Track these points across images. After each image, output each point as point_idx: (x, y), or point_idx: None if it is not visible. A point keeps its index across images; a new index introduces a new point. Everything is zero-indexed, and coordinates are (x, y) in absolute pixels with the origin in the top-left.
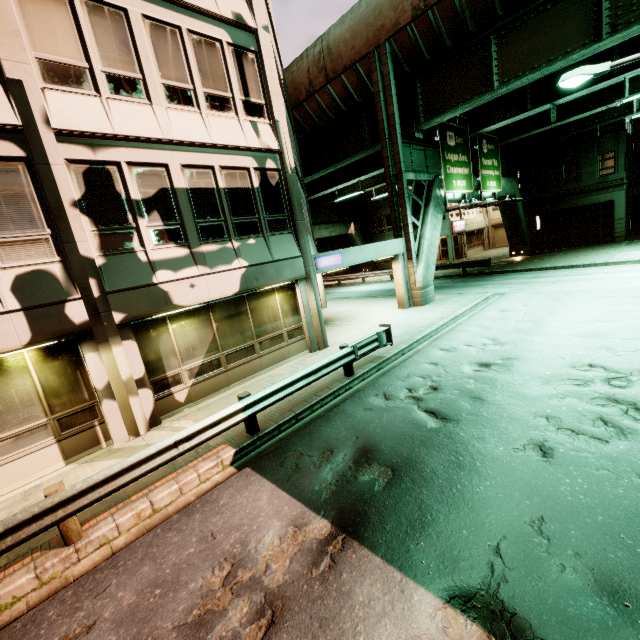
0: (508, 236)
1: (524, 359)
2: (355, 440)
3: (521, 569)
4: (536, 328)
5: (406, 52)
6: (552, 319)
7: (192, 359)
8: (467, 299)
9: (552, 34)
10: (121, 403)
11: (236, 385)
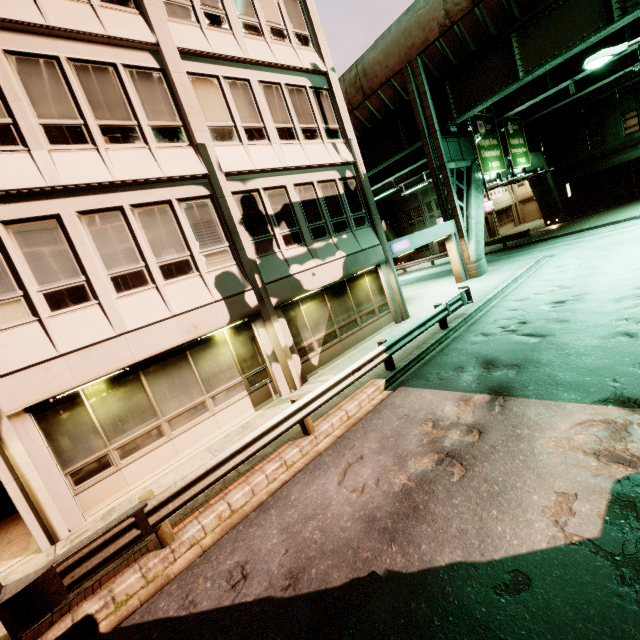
0: (541, 207)
1: (593, 292)
2: (476, 359)
3: (634, 384)
4: (595, 272)
5: (435, 62)
6: (607, 264)
7: (318, 332)
8: (519, 265)
9: (567, 25)
10: (283, 365)
11: (349, 352)
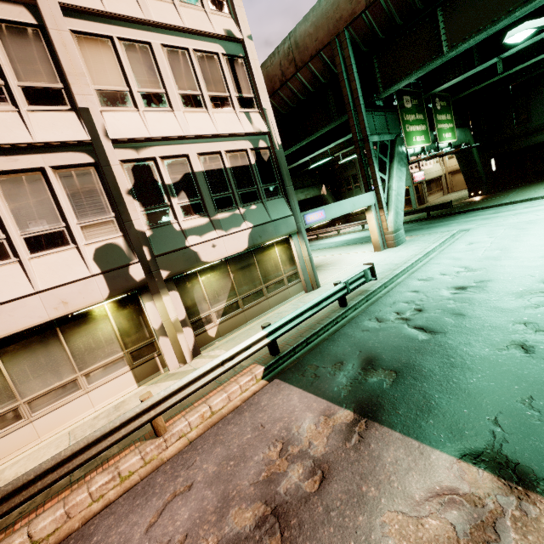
0: (466, 180)
1: (496, 280)
2: (359, 353)
3: (518, 433)
4: (504, 254)
5: (363, 35)
6: (518, 245)
7: (218, 303)
8: (435, 237)
9: None
10: (172, 339)
11: (251, 322)
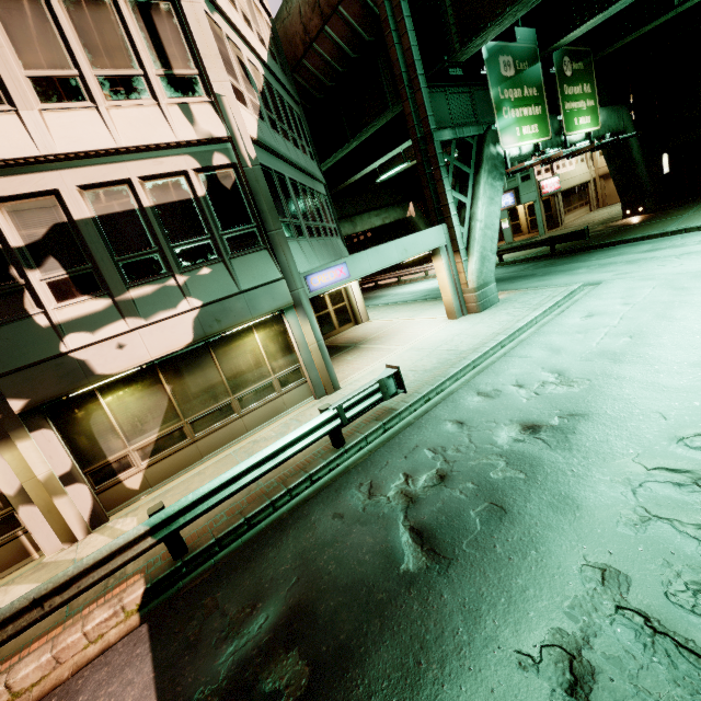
0: (619, 190)
1: (596, 417)
2: (293, 585)
3: None
4: (632, 349)
5: None
6: (662, 329)
7: (142, 435)
8: (542, 297)
9: None
10: (43, 508)
11: (212, 456)
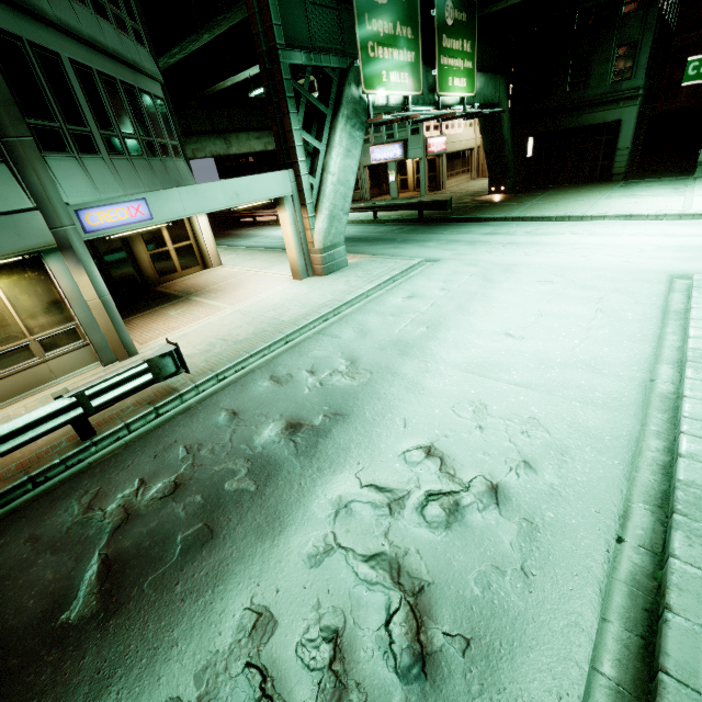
0: (488, 165)
1: (354, 419)
2: None
3: None
4: (422, 341)
5: None
6: (454, 323)
7: None
8: (384, 269)
9: None
10: None
11: None
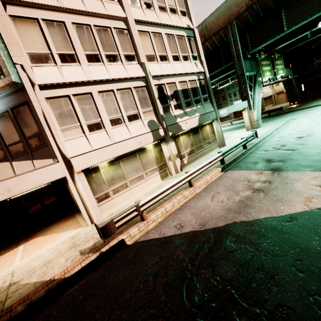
0: (288, 96)
1: (316, 133)
2: (263, 159)
3: None
4: (317, 125)
5: (242, 22)
6: None
7: (187, 149)
8: (278, 123)
9: (311, 4)
10: (173, 162)
11: (199, 159)
